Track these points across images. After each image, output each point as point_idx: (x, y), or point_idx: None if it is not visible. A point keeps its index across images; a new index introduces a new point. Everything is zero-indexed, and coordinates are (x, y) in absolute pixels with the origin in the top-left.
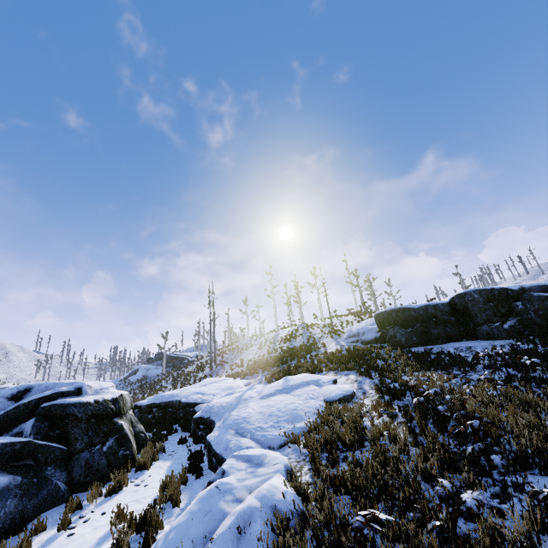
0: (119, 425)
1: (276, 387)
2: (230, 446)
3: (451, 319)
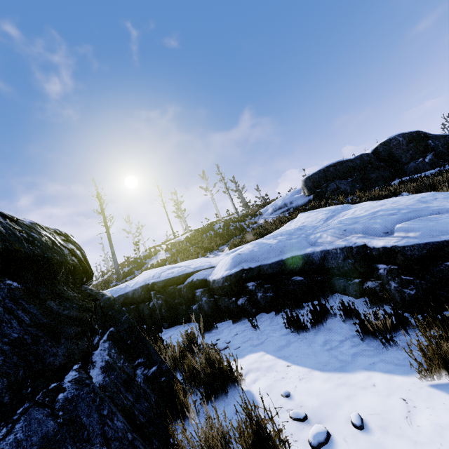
0: (107, 301)
1: (318, 214)
2: None
3: (381, 164)
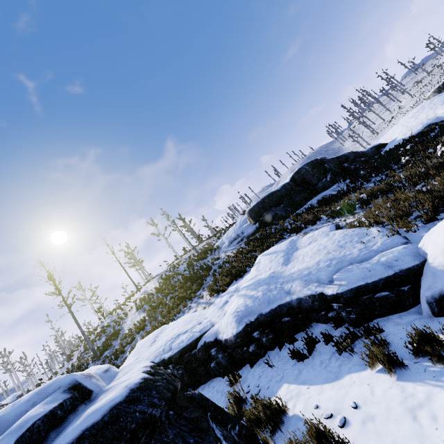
0: (198, 396)
1: (277, 257)
2: (391, 261)
3: (300, 188)
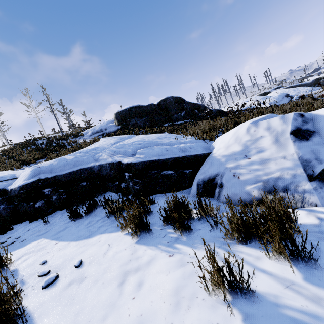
0: None
1: (112, 139)
2: (187, 147)
3: (161, 113)
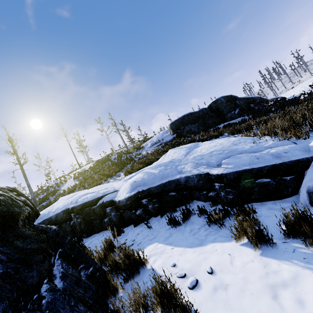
0: (53, 232)
1: (181, 150)
2: (281, 152)
3: (213, 115)
